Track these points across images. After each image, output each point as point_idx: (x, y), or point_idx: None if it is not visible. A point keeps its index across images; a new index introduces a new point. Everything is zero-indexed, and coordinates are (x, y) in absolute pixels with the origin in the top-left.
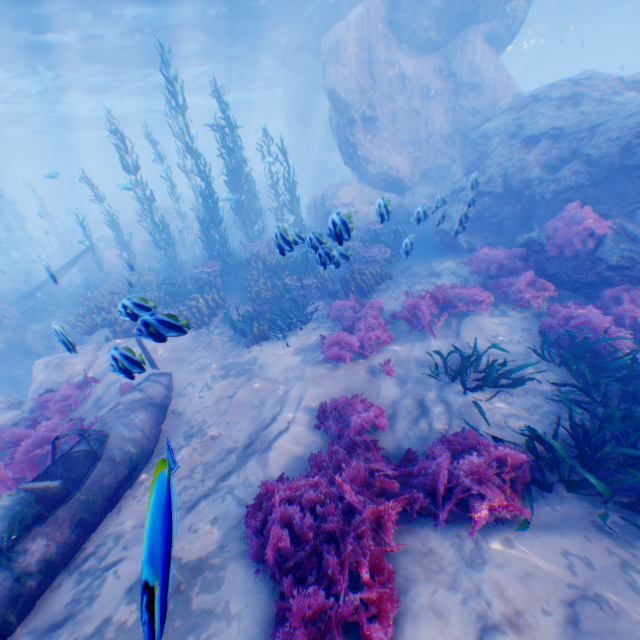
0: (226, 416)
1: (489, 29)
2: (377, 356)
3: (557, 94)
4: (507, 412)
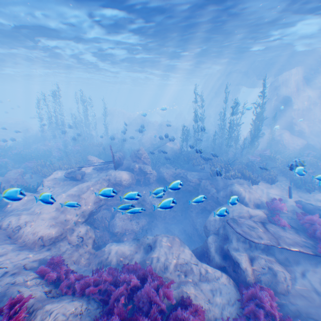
0: None
1: None
2: None
3: None
4: None
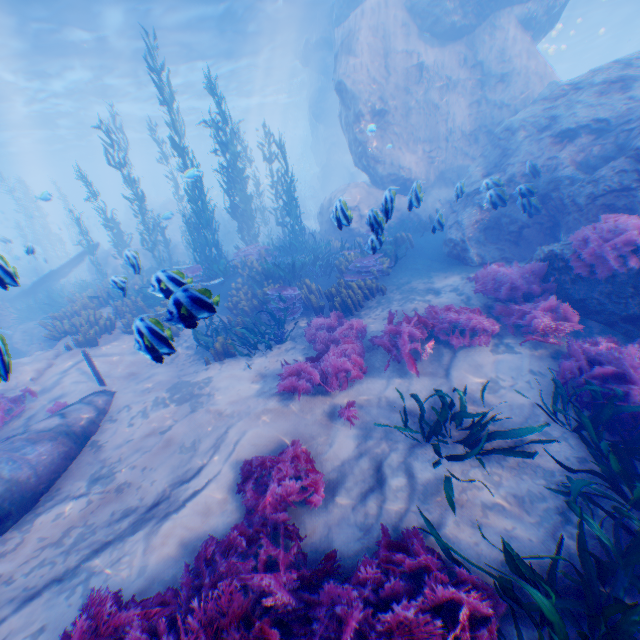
0: (145, 457)
1: (525, 11)
2: (342, 392)
3: (602, 79)
4: (491, 501)
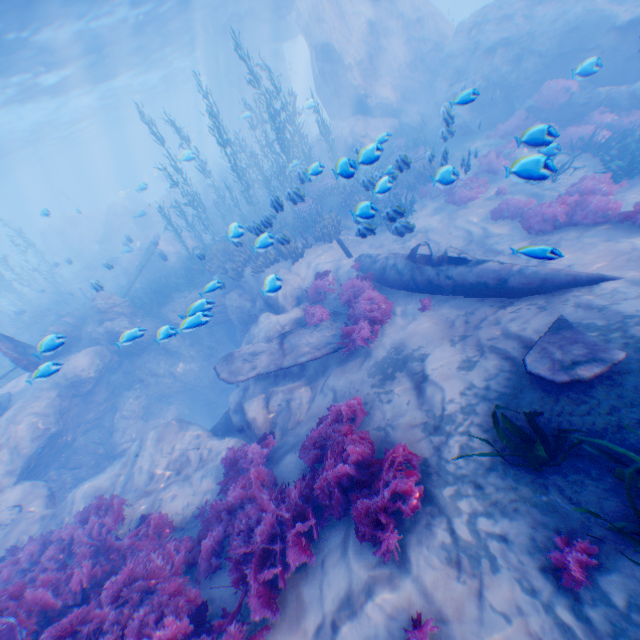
0: (439, 244)
1: None
2: (486, 194)
3: (492, 16)
4: (577, 178)
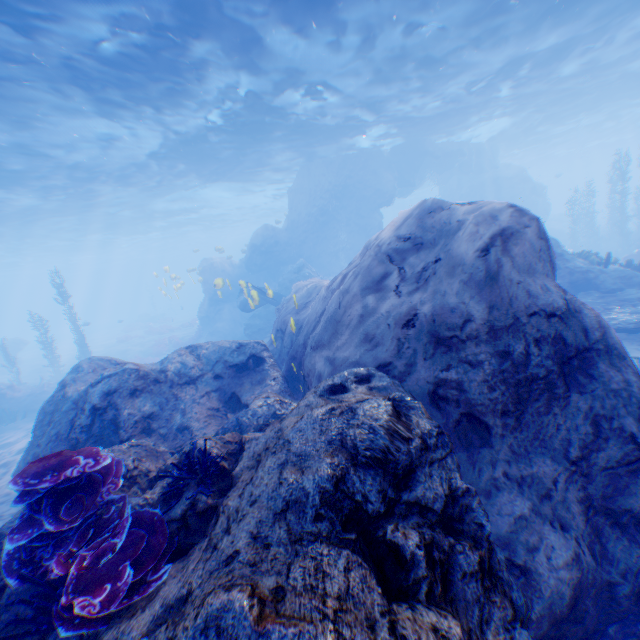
0: None
1: None
2: None
3: None
4: None
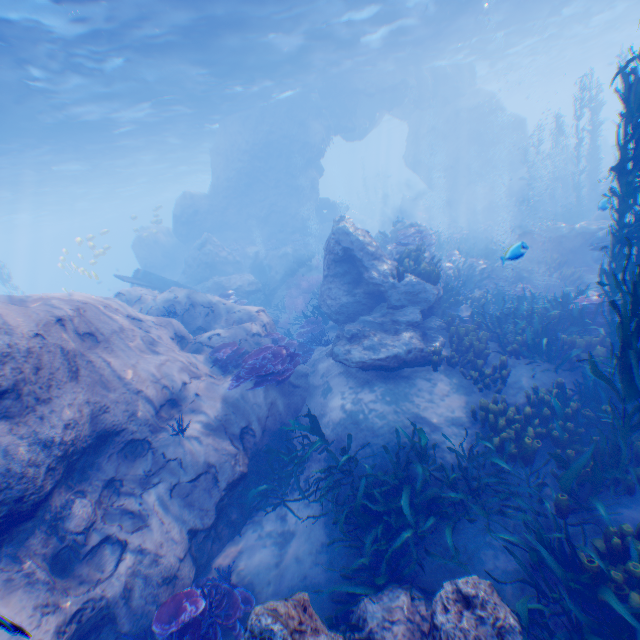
0: None
1: None
2: None
3: None
4: None
